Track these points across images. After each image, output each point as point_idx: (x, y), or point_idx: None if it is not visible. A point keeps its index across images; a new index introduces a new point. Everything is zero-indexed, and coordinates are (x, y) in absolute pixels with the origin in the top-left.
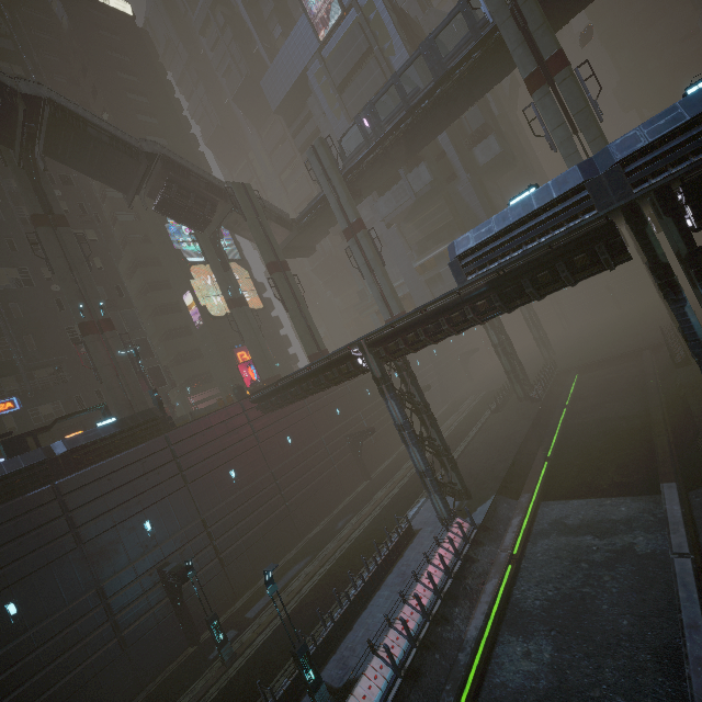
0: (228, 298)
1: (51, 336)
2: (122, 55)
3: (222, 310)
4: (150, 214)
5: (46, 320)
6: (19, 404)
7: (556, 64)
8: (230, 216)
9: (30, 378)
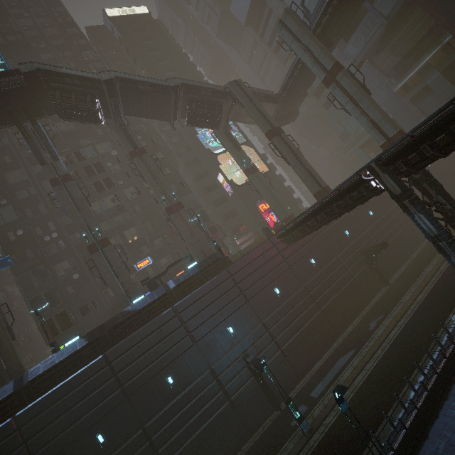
0: (244, 169)
1: (156, 219)
2: (149, 41)
3: (242, 180)
4: (187, 132)
5: (152, 211)
6: (151, 260)
7: None
8: (232, 110)
9: (153, 245)
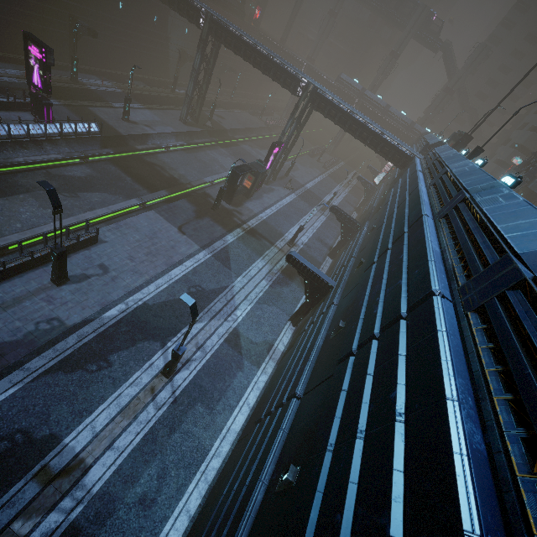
0: None
1: None
2: None
3: None
4: None
5: None
6: None
7: (397, 56)
8: None
9: None
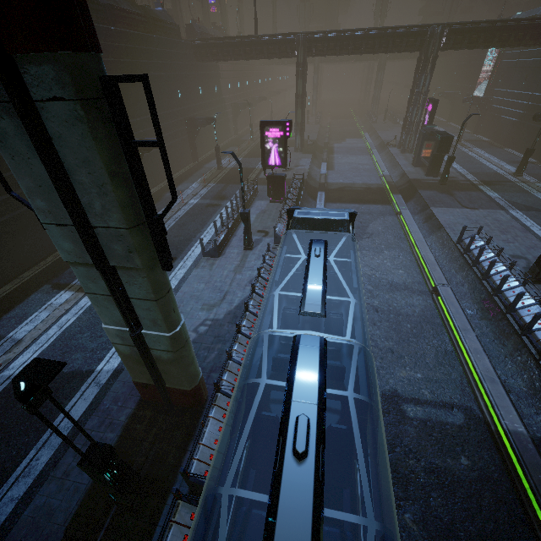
0: None
1: None
2: None
3: None
4: None
5: None
6: None
7: None
8: None
9: None
